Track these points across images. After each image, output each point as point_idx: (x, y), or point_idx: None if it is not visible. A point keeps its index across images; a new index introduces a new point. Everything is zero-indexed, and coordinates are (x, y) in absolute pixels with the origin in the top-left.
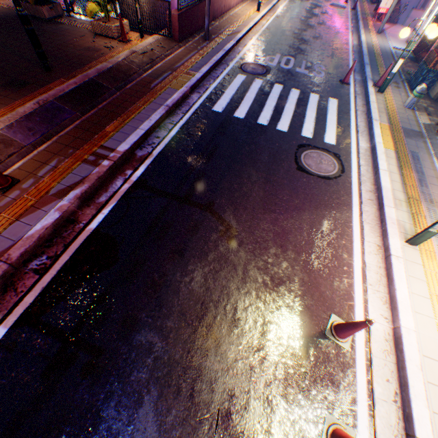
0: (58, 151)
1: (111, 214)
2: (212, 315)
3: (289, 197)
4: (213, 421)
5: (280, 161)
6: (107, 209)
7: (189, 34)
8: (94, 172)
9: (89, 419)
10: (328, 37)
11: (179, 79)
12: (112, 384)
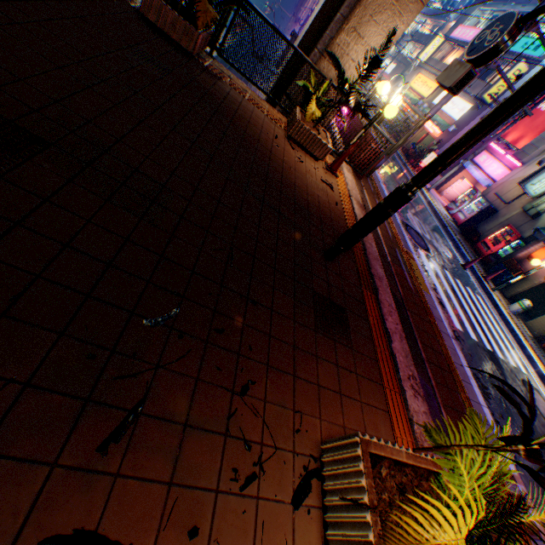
0: None
1: None
2: None
3: None
4: None
5: (537, 416)
6: None
7: None
8: None
9: None
10: None
11: (414, 269)
12: None
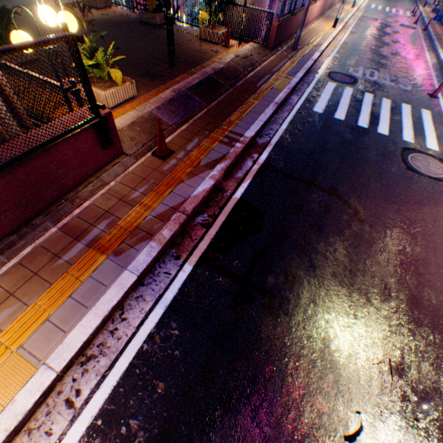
0: (196, 132)
1: (250, 188)
2: (361, 282)
3: (405, 192)
4: (387, 368)
5: (389, 161)
6: (245, 184)
7: (278, 44)
8: (231, 152)
9: (278, 347)
10: (405, 55)
11: (279, 82)
12: (289, 323)
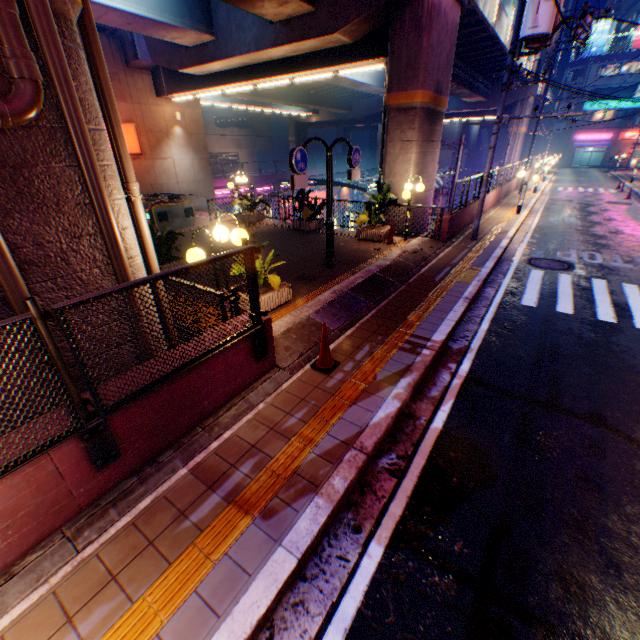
0: (365, 337)
1: (454, 412)
2: None
3: None
4: None
5: None
6: (445, 406)
7: (452, 235)
8: (416, 360)
9: None
10: (630, 231)
11: (464, 274)
12: None
